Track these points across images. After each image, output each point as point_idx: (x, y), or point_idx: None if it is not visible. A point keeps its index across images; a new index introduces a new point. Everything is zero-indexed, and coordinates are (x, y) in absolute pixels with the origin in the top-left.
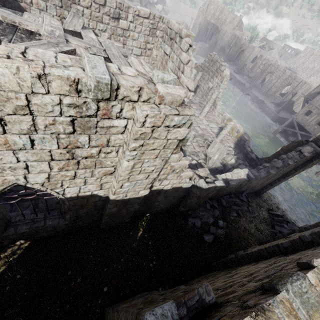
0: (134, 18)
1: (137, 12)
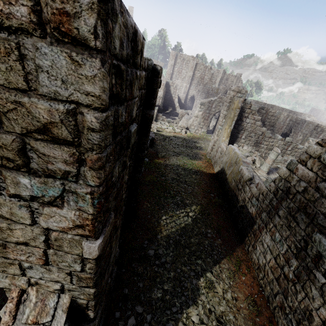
0: None
1: None
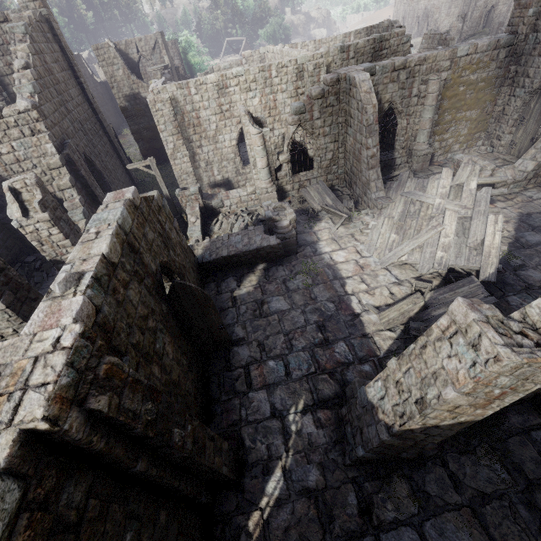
0: (354, 38)
1: (356, 33)
